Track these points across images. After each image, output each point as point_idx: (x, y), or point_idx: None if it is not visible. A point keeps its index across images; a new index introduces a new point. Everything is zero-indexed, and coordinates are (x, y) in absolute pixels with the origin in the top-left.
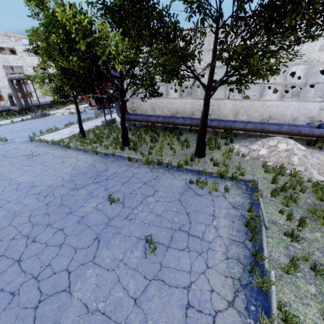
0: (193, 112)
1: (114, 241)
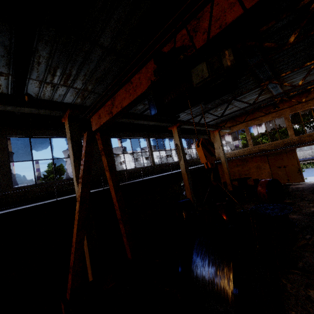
0: (305, 156)
1: (313, 172)
